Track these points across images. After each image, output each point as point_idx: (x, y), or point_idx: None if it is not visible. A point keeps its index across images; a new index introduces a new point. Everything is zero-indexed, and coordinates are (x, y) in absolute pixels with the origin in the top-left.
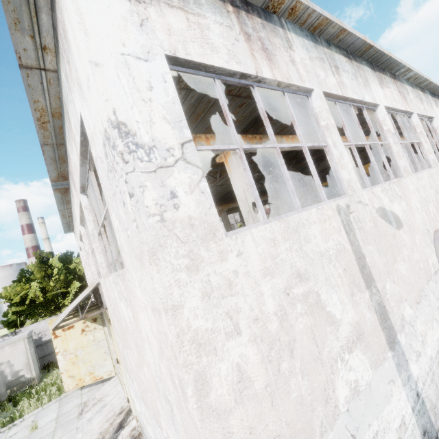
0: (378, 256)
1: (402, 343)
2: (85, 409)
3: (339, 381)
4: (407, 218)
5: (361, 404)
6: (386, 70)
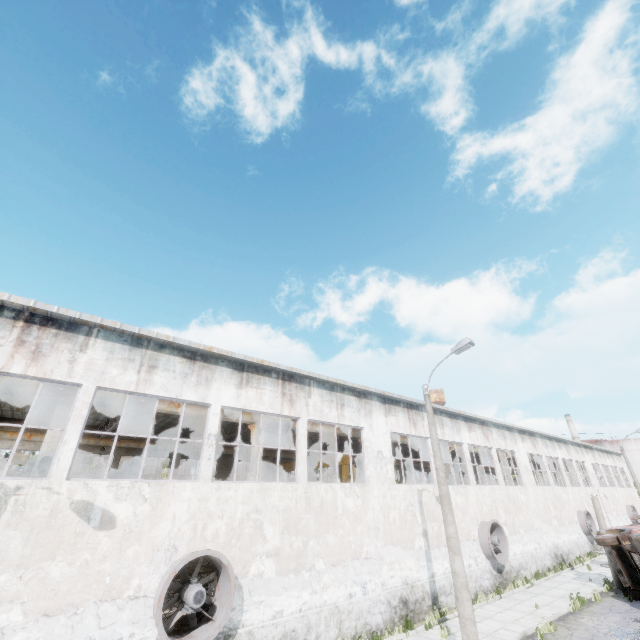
0: (21, 545)
1: None
2: None
3: None
4: (134, 523)
5: None
6: (274, 372)
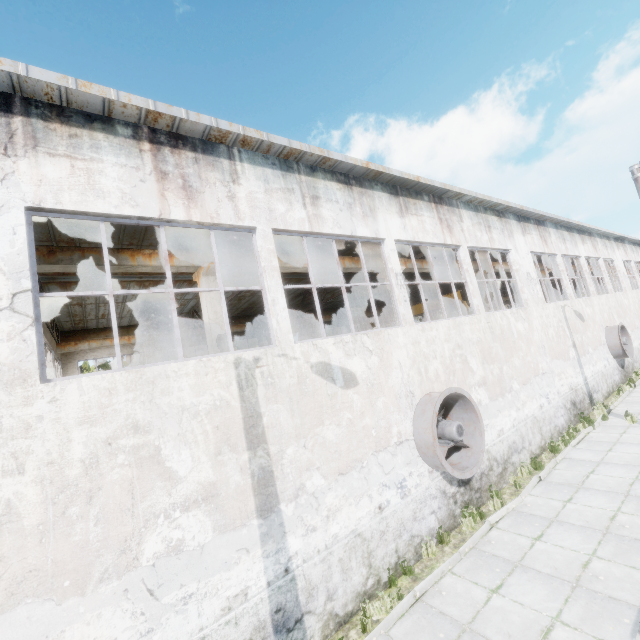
0: (289, 417)
1: (286, 514)
2: None
3: (154, 536)
4: (371, 376)
5: (179, 563)
6: (424, 194)
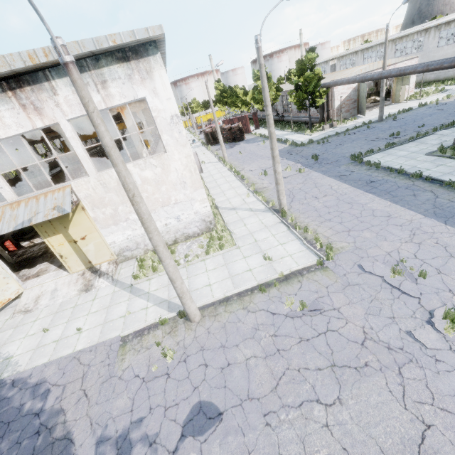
0: None
1: None
2: (29, 308)
3: None
4: None
5: None
6: None
